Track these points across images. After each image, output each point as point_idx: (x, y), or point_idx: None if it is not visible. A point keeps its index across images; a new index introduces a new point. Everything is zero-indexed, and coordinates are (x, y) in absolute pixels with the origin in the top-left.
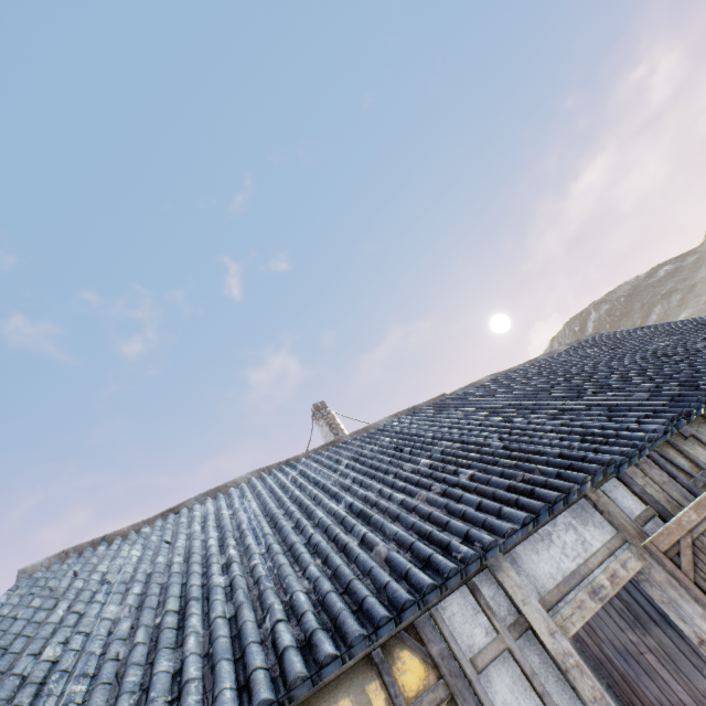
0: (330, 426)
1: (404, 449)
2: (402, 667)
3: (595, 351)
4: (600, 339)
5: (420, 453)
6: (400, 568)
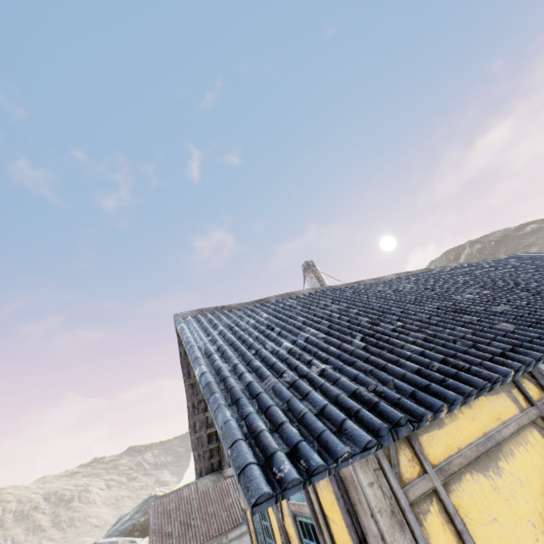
0: (318, 279)
1: (437, 290)
2: (526, 386)
3: (538, 261)
4: (534, 255)
5: (457, 293)
6: (537, 332)
